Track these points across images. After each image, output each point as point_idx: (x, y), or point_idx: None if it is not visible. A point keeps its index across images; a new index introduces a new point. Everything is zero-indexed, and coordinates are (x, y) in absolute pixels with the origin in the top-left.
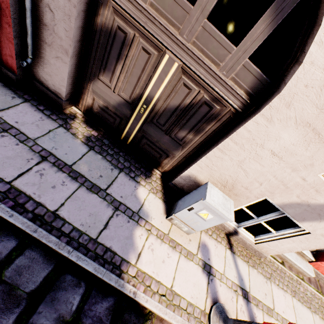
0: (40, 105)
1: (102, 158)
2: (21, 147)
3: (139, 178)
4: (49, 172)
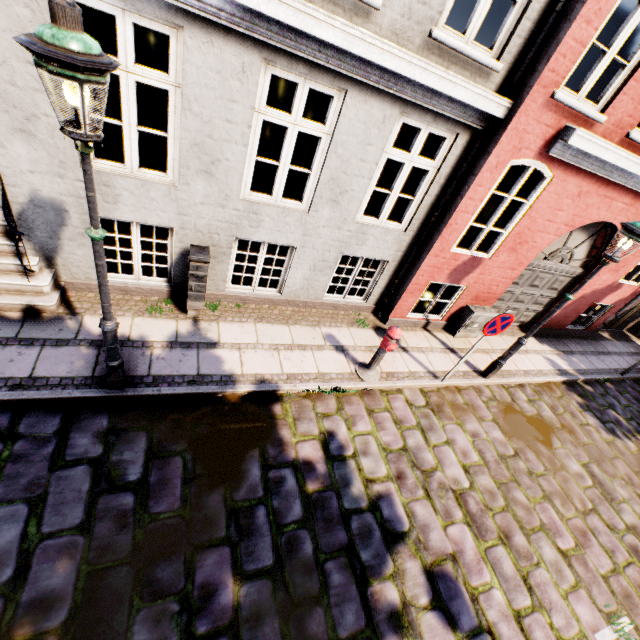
0: (596, 337)
1: (622, 341)
2: (626, 356)
3: (631, 339)
4: (637, 358)
